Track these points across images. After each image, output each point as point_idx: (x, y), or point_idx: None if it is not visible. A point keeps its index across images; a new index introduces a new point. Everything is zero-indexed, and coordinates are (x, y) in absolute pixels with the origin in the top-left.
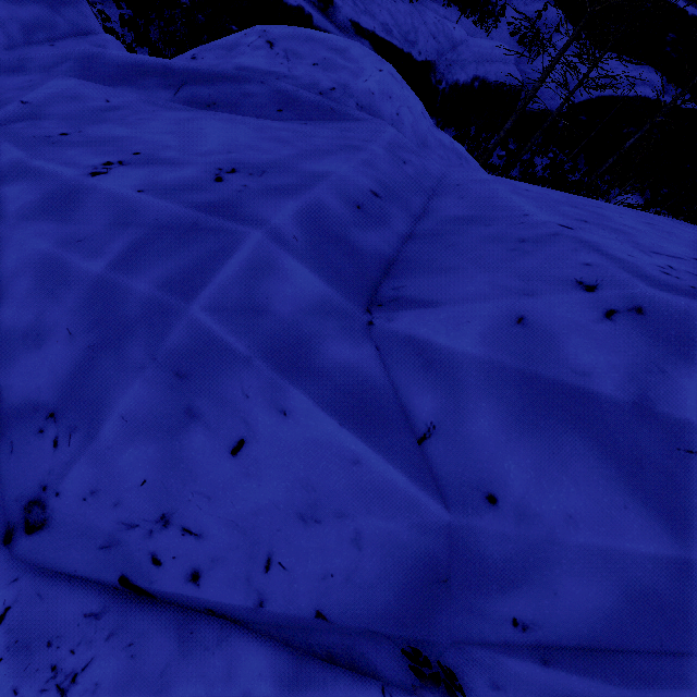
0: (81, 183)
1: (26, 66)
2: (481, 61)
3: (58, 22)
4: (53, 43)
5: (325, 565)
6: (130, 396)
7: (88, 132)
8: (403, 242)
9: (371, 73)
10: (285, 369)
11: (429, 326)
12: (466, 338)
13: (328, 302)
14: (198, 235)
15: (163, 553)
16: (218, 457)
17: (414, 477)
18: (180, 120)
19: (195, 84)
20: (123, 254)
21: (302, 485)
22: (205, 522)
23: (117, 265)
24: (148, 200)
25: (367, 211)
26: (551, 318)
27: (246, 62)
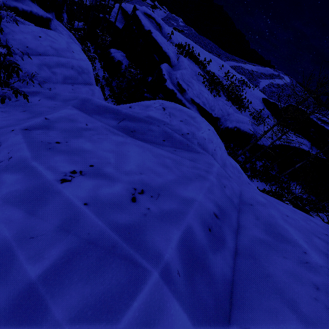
0: (52, 186)
1: (57, 97)
2: (238, 121)
3: (79, 78)
4: (74, 84)
5: None
6: None
7: (71, 143)
8: (234, 259)
9: (205, 130)
10: None
11: None
12: None
13: None
14: (114, 261)
15: None
16: None
17: None
18: (118, 142)
19: (128, 120)
20: (56, 264)
21: None
22: None
23: (47, 276)
24: (88, 215)
25: (214, 233)
26: None
27: (152, 114)
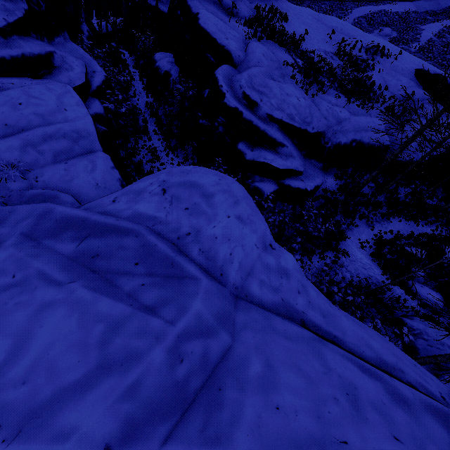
0: None
1: (9, 219)
2: (359, 130)
3: (75, 148)
4: (68, 161)
5: None
6: None
7: None
8: None
9: (221, 219)
10: None
11: None
12: None
13: None
14: None
15: None
16: None
17: None
18: (40, 306)
19: (94, 237)
20: None
21: None
22: None
23: None
24: None
25: None
26: None
27: (142, 208)
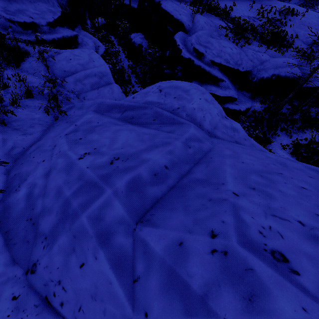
0: (75, 162)
1: (83, 107)
2: (277, 67)
3: (101, 82)
4: (98, 88)
5: (94, 316)
6: (62, 239)
7: (87, 137)
8: (169, 189)
9: (196, 100)
10: (101, 243)
11: (151, 236)
12: (160, 245)
13: (123, 218)
14: (95, 188)
15: (56, 293)
16: (76, 267)
17: (126, 295)
18: (115, 130)
19: (129, 110)
20: (75, 190)
21: (94, 285)
22: (68, 287)
23: (72, 194)
24: (88, 172)
25: (158, 176)
26: (191, 246)
27: (150, 99)
